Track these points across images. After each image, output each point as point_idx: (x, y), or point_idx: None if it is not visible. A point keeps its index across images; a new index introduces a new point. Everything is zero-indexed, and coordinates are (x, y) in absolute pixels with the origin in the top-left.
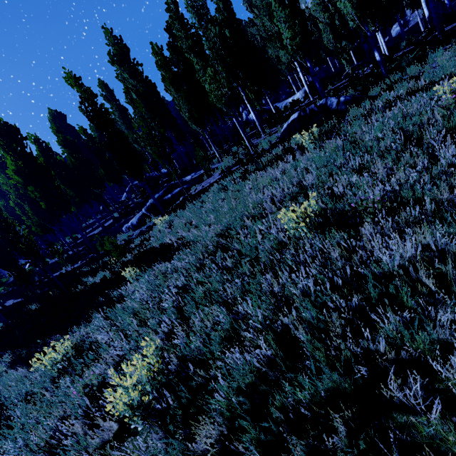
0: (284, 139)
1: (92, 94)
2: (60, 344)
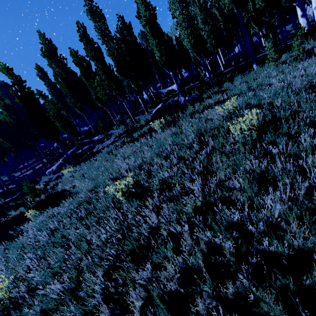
0: (152, 120)
1: (21, 81)
2: None
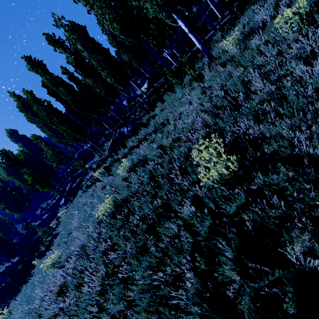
0: (107, 157)
1: (6, 153)
2: (4, 311)
